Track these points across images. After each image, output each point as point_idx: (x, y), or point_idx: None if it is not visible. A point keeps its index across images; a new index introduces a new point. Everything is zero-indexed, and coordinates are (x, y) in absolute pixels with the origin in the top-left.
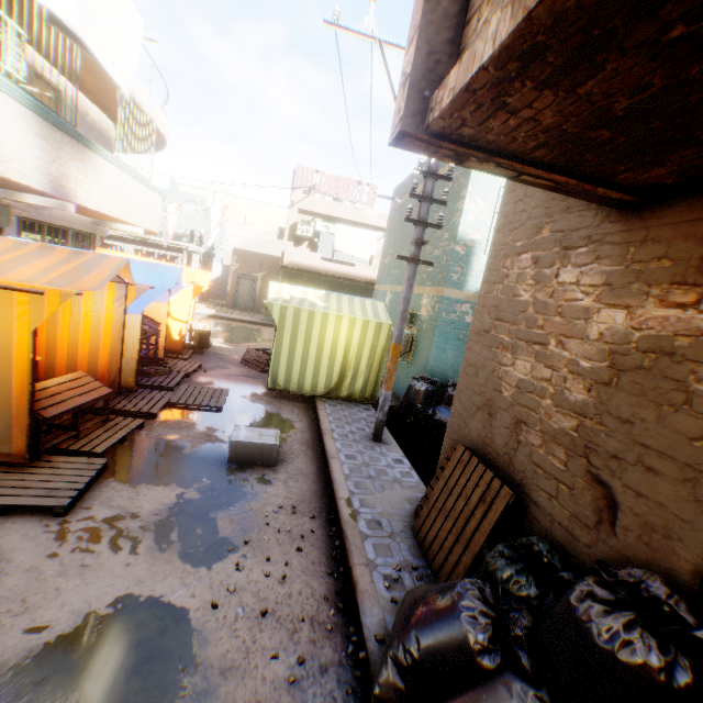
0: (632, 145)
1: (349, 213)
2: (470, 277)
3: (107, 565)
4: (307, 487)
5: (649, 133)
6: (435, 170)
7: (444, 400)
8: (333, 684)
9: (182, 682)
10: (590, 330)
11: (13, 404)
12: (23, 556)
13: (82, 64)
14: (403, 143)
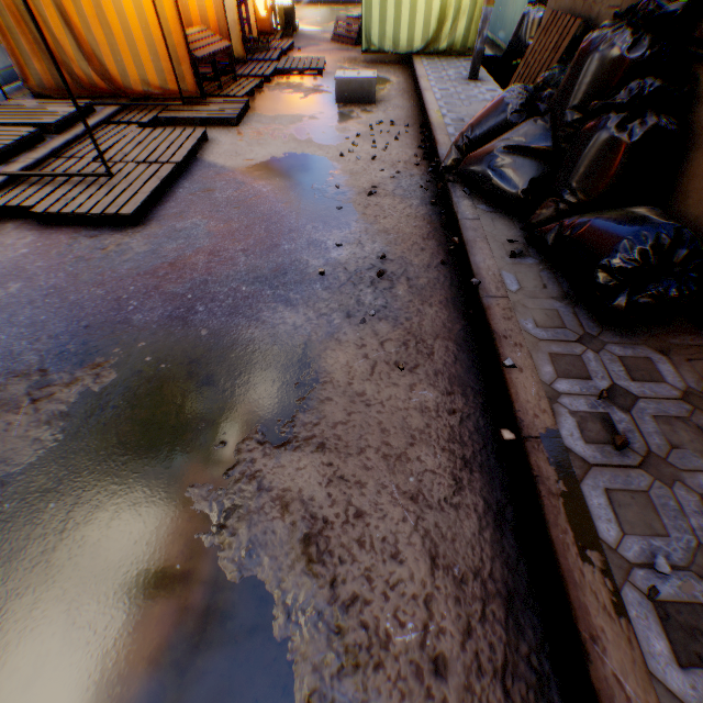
0: None
1: None
2: None
3: (272, 144)
4: (402, 114)
5: None
6: None
7: None
8: (418, 180)
9: (331, 176)
10: None
11: (173, 42)
12: (224, 141)
13: None
14: None
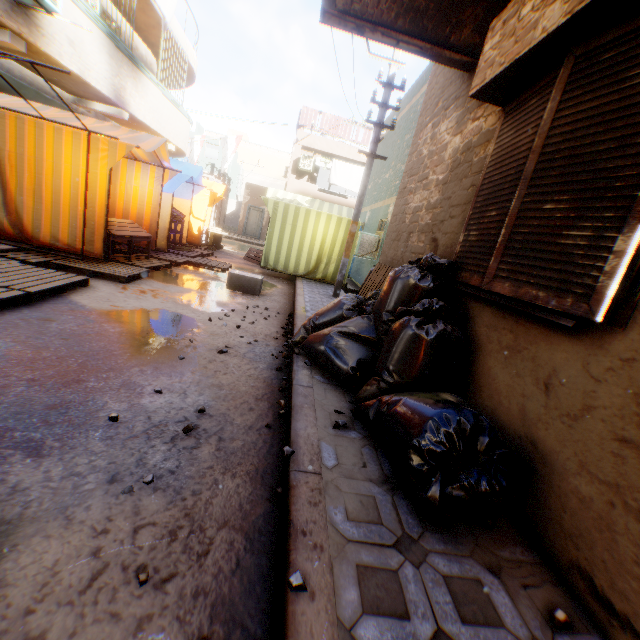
0: (440, 11)
1: (346, 151)
2: None
3: (150, 300)
4: (278, 305)
5: (442, 1)
6: (392, 83)
7: None
8: (272, 349)
9: (191, 332)
10: (446, 155)
11: (96, 219)
12: (105, 289)
13: (136, 4)
14: (326, 21)
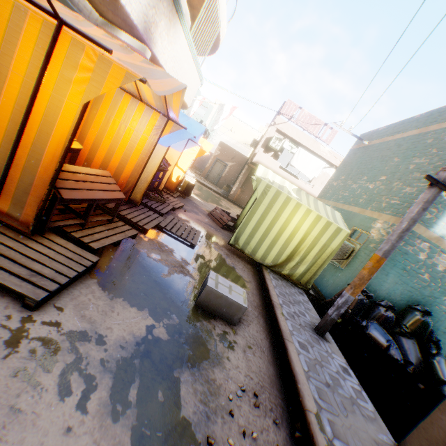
0: None
1: (310, 143)
2: (440, 221)
3: (42, 419)
4: (264, 366)
5: None
6: None
7: (373, 316)
8: None
9: None
10: None
11: (37, 171)
12: None
13: None
14: None
